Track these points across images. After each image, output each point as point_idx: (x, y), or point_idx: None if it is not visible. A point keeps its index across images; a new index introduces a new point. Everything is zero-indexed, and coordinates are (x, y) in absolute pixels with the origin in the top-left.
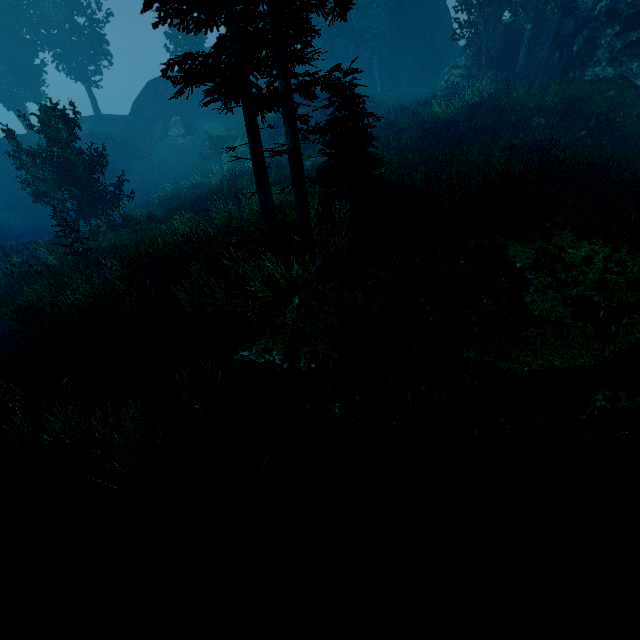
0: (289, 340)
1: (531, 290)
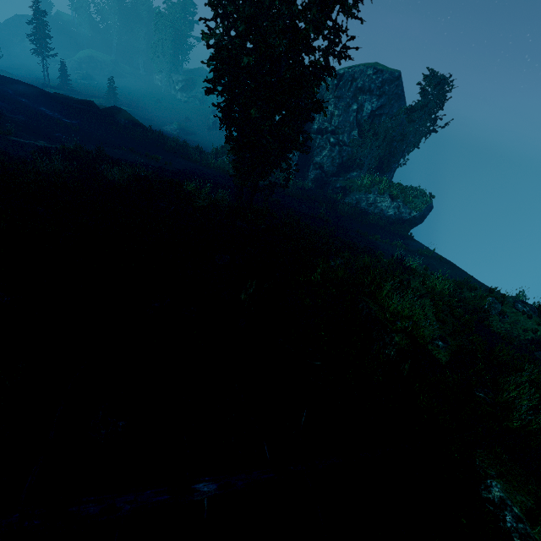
0: None
1: None
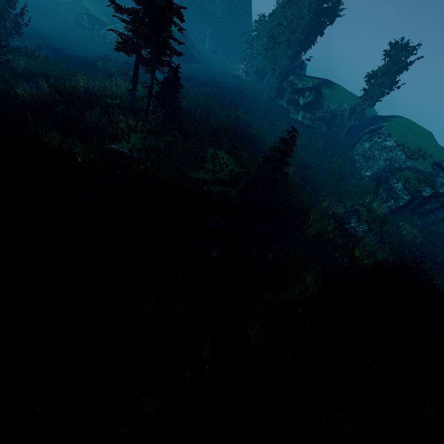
0: (131, 146)
1: (208, 161)
